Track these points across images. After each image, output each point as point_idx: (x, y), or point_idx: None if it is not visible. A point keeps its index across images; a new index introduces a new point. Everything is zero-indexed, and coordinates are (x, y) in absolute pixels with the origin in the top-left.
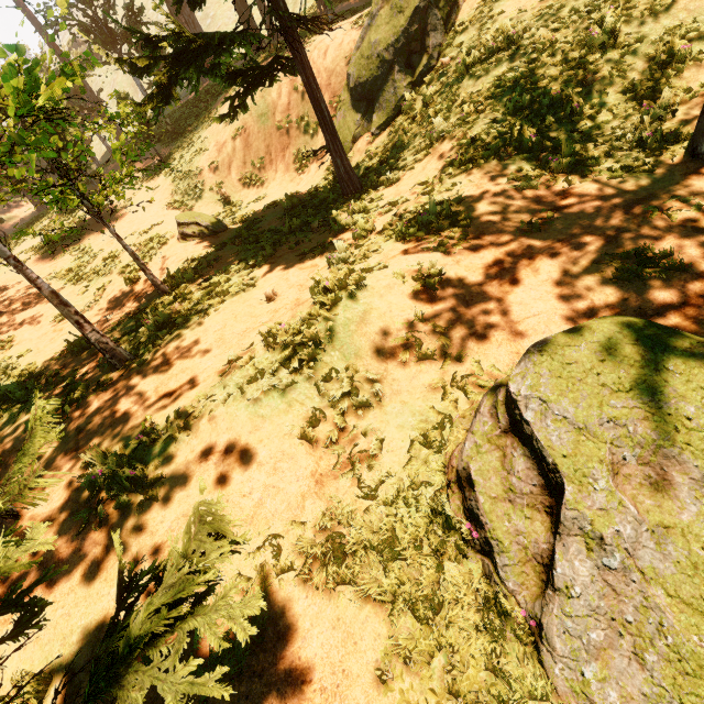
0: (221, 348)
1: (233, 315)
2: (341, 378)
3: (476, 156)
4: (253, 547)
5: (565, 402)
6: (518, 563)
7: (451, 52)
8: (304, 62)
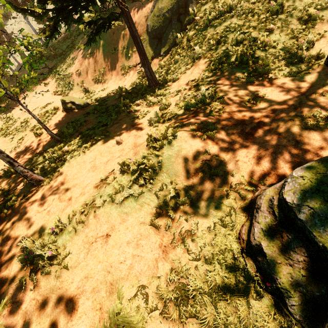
0: (95, 171)
1: (99, 152)
2: (168, 188)
3: (220, 66)
4: (130, 295)
5: (325, 208)
6: (301, 304)
7: (200, 14)
8: (127, 16)
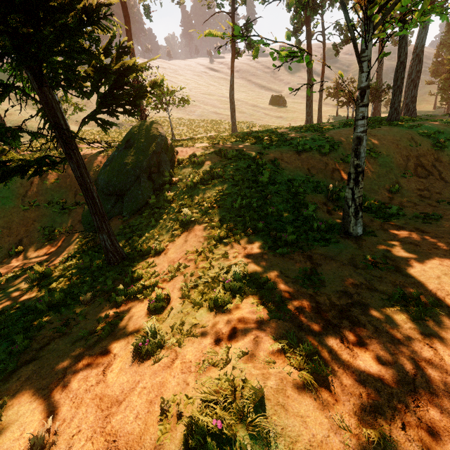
0: None
1: None
2: None
3: (231, 233)
4: None
5: None
6: None
7: (178, 175)
8: (79, 162)
